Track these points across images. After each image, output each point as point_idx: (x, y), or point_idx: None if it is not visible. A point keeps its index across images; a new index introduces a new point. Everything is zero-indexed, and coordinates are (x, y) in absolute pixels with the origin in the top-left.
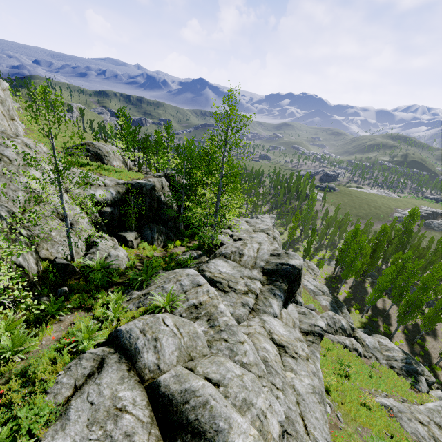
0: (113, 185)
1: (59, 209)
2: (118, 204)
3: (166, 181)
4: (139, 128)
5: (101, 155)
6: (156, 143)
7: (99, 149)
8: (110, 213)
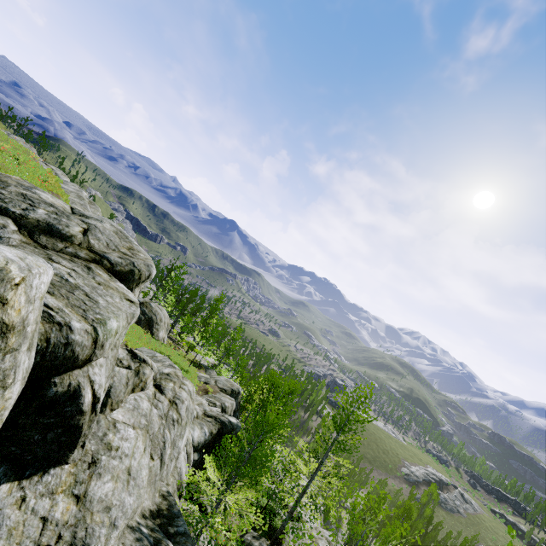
0: (202, 415)
1: (182, 475)
2: (204, 448)
3: (234, 404)
4: (195, 293)
5: (154, 321)
6: (207, 318)
7: (155, 314)
8: (195, 461)
